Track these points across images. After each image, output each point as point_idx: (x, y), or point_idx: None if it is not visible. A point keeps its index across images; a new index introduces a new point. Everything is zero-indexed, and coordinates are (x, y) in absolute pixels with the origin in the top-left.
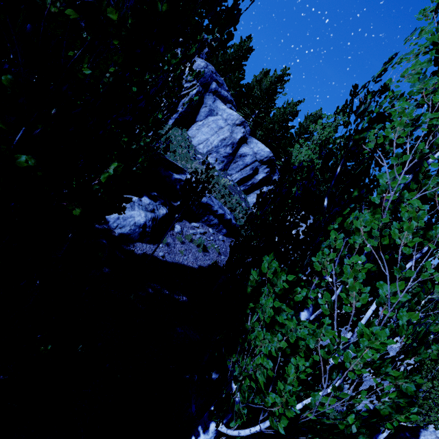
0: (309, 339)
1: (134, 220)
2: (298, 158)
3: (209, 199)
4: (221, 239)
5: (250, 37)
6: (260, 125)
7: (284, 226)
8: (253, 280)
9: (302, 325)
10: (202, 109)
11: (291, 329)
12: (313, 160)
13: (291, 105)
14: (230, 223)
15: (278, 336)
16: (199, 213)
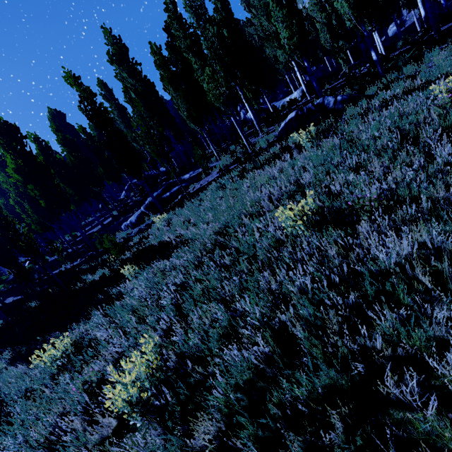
0: None
1: (393, 30)
2: None
3: None
4: None
5: None
6: None
7: None
8: None
9: None
10: None
11: None
12: None
13: None
14: None
15: None
16: None
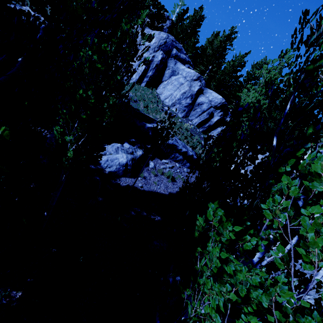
0: (262, 296)
1: (118, 161)
2: (246, 101)
3: (174, 140)
4: (186, 171)
5: (201, 7)
6: (213, 78)
7: (229, 172)
8: (200, 226)
9: (253, 272)
10: (166, 71)
11: (241, 281)
12: (259, 100)
13: (239, 58)
14: (192, 158)
15: (226, 286)
16: (167, 152)
